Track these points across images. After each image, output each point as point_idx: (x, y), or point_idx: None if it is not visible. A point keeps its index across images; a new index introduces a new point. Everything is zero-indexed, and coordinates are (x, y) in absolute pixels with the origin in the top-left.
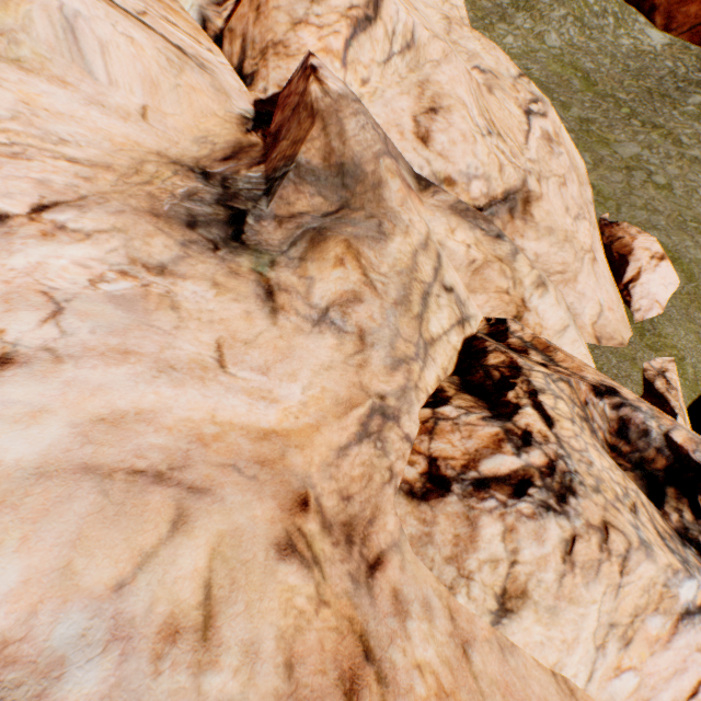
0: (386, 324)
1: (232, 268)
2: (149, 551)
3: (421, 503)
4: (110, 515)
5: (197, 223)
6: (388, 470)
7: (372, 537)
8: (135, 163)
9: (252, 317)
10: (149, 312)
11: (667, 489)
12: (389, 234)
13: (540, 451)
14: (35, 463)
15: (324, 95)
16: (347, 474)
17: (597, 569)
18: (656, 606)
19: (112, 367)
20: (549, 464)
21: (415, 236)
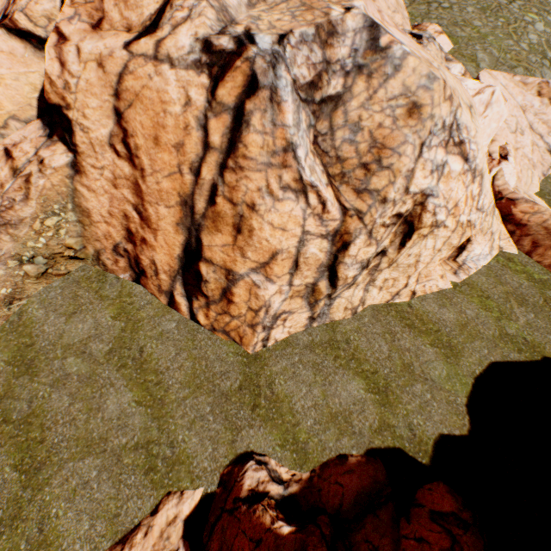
0: None
1: None
2: None
3: None
4: None
5: None
6: None
7: None
8: None
9: None
10: None
11: None
12: None
13: None
14: None
15: None
16: None
17: None
18: None
19: None
20: None
21: None
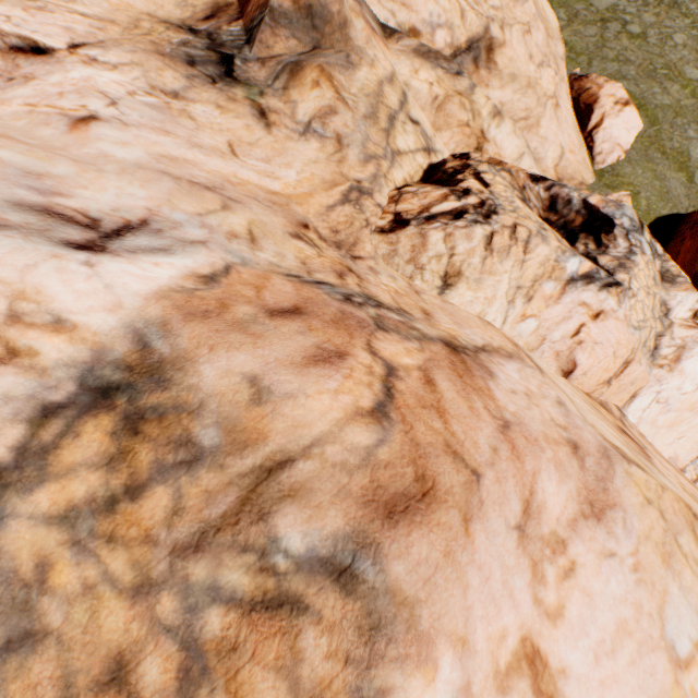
0: (358, 131)
1: (230, 97)
2: (212, 211)
3: (389, 234)
4: (184, 193)
5: (195, 63)
6: (365, 221)
7: (355, 252)
8: (132, 21)
9: (251, 129)
10: (175, 117)
11: (580, 235)
12: (356, 65)
13: (475, 197)
14: (134, 163)
15: None
16: (335, 221)
17: (508, 252)
18: (550, 275)
19: (161, 136)
20: (481, 203)
21: (380, 70)
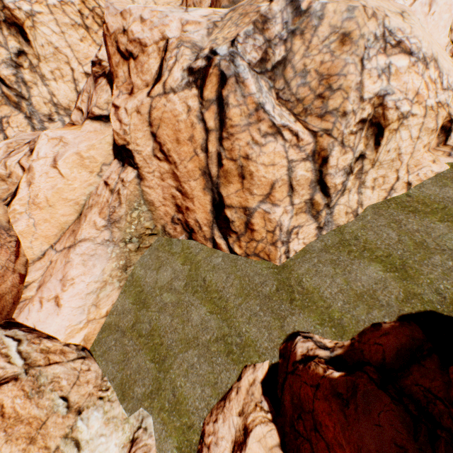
0: None
1: None
2: None
3: None
4: None
5: None
6: None
7: None
8: None
9: None
10: None
11: None
12: None
13: None
14: None
15: None
16: None
17: None
18: None
19: None
20: None
21: None
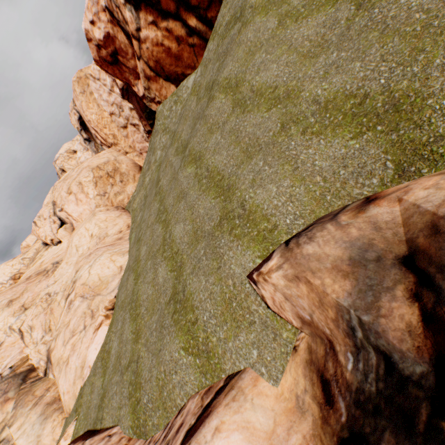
0: None
1: None
2: None
3: None
4: None
5: None
6: None
7: None
8: None
9: None
10: None
11: None
12: None
13: None
14: None
15: None
16: None
17: None
18: None
19: None
20: None
21: None
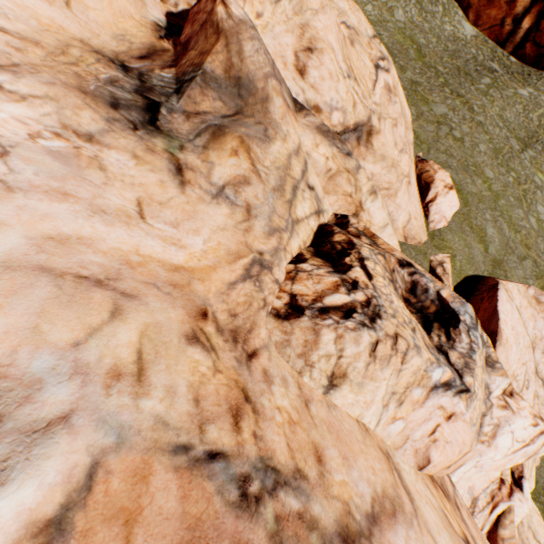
0: (266, 203)
1: (149, 146)
2: (96, 327)
3: (284, 321)
4: (64, 301)
5: (119, 106)
6: (263, 300)
7: (251, 340)
8: (61, 45)
9: (165, 185)
10: (82, 168)
11: (434, 324)
12: (272, 139)
13: (362, 293)
14: (1, 259)
15: (228, 18)
16: (235, 301)
17: (389, 360)
18: (419, 382)
19: (55, 203)
20: (367, 301)
21: (291, 143)
